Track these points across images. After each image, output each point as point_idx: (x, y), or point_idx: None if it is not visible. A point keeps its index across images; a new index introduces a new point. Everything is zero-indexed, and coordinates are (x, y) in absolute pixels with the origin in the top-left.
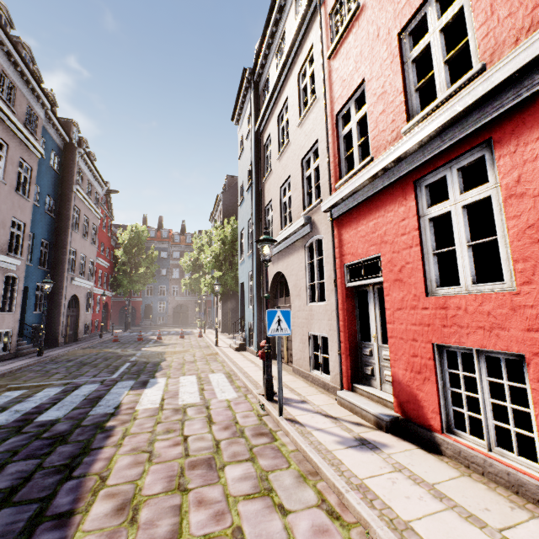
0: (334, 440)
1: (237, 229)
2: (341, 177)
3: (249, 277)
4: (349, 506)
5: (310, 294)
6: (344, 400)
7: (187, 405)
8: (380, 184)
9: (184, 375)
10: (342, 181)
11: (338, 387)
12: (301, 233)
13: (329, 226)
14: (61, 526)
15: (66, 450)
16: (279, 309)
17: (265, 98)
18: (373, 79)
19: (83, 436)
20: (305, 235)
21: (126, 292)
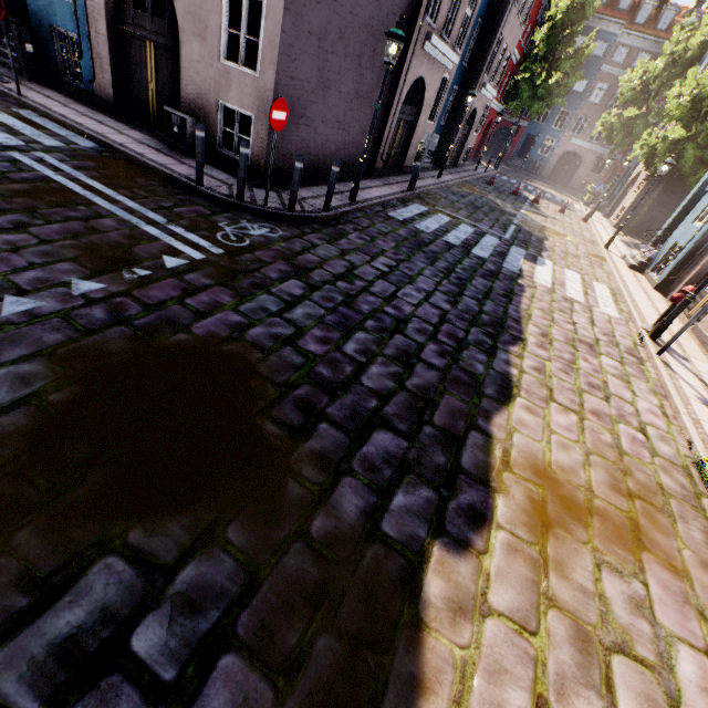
0: (695, 395)
1: None
2: None
3: None
4: (678, 419)
5: None
6: None
7: (573, 300)
8: None
9: (568, 268)
10: None
11: None
12: None
13: None
14: (518, 325)
15: (501, 286)
16: None
17: None
18: None
19: (507, 282)
20: None
21: (517, 110)
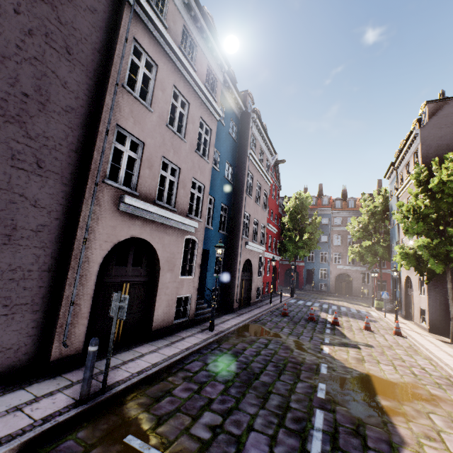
0: None
1: None
2: None
3: None
4: None
5: None
6: None
7: None
8: None
9: None
10: None
11: None
12: None
13: None
14: None
15: None
16: None
17: None
18: None
19: None
20: None
21: (291, 257)
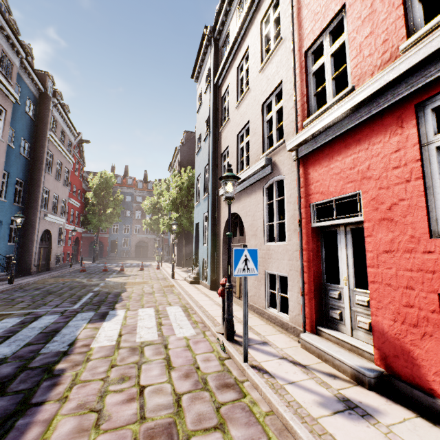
0: (314, 400)
1: (193, 177)
2: (309, 115)
3: (204, 218)
4: None
5: (267, 234)
6: (310, 345)
7: (144, 343)
8: (365, 114)
9: (143, 307)
10: (312, 117)
11: (299, 328)
12: (261, 175)
13: (293, 165)
14: None
15: None
16: (246, 248)
17: (224, 55)
18: (357, 1)
19: (26, 384)
20: (264, 176)
21: (95, 229)
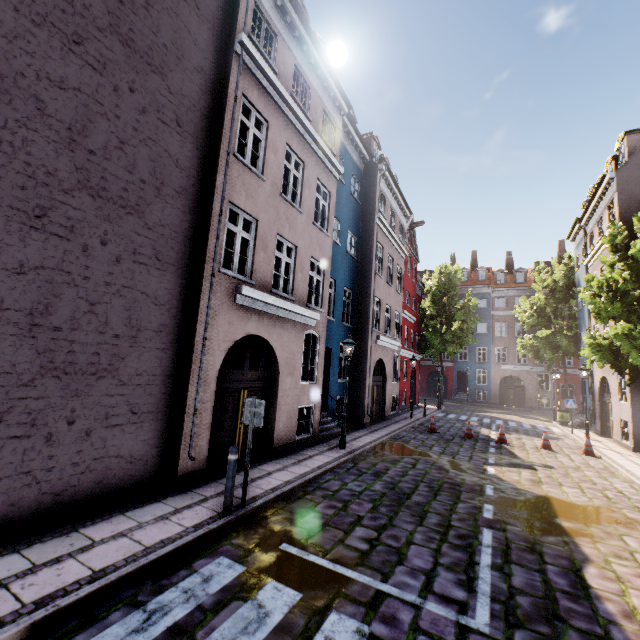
0: None
1: None
2: None
3: None
4: None
5: None
6: None
7: None
8: None
9: None
10: None
11: None
12: None
13: None
14: None
15: None
16: None
17: None
18: None
19: None
20: None
21: (435, 355)
